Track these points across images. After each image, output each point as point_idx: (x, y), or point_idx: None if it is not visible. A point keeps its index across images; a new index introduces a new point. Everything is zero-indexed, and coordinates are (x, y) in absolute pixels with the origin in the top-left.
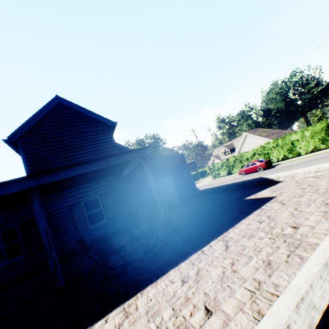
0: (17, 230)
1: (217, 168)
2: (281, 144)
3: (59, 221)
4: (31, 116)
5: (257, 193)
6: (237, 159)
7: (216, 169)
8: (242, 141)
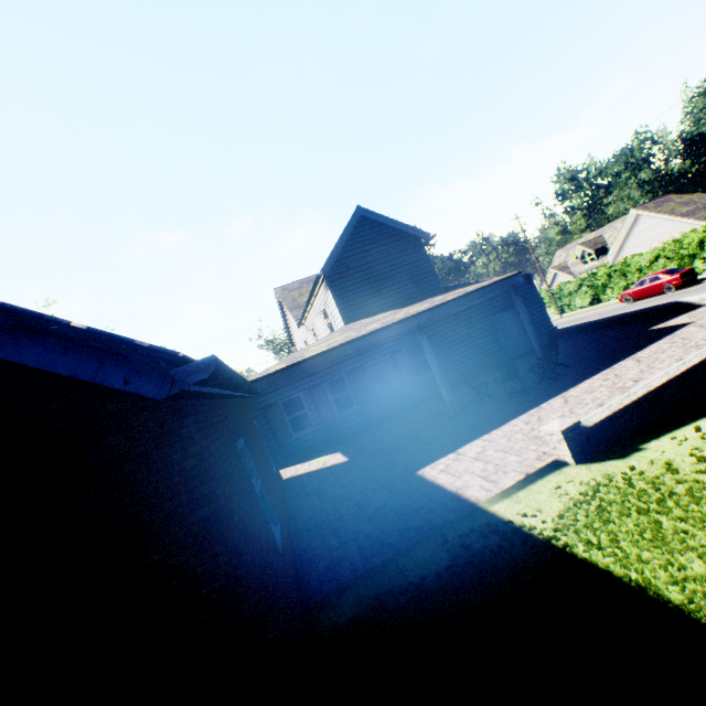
0: (345, 380)
1: (568, 292)
2: None
3: (383, 371)
4: (337, 241)
5: (666, 322)
6: (614, 272)
7: (565, 294)
8: (628, 229)
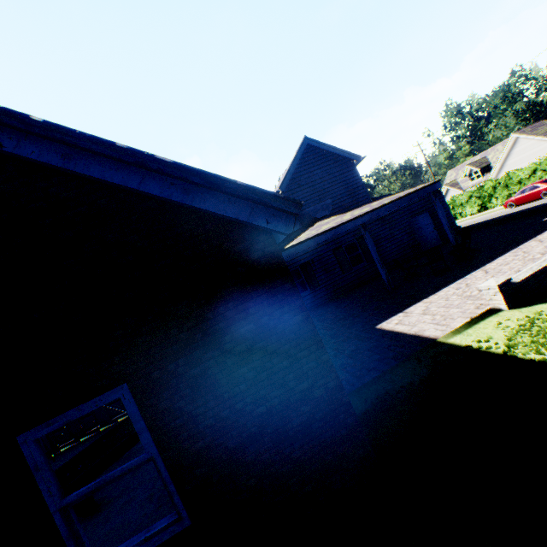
0: (299, 271)
1: (460, 203)
2: None
3: (328, 263)
4: (290, 165)
5: None
6: (499, 184)
7: (457, 205)
8: (508, 150)
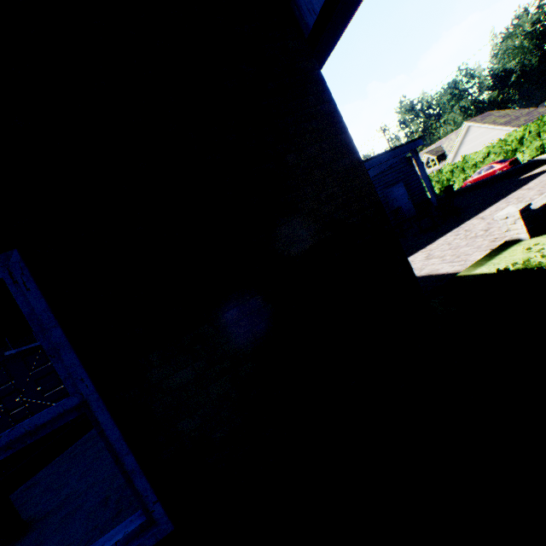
0: None
1: None
2: (538, 130)
3: None
4: None
5: (531, 172)
6: (456, 168)
7: None
8: (461, 138)
